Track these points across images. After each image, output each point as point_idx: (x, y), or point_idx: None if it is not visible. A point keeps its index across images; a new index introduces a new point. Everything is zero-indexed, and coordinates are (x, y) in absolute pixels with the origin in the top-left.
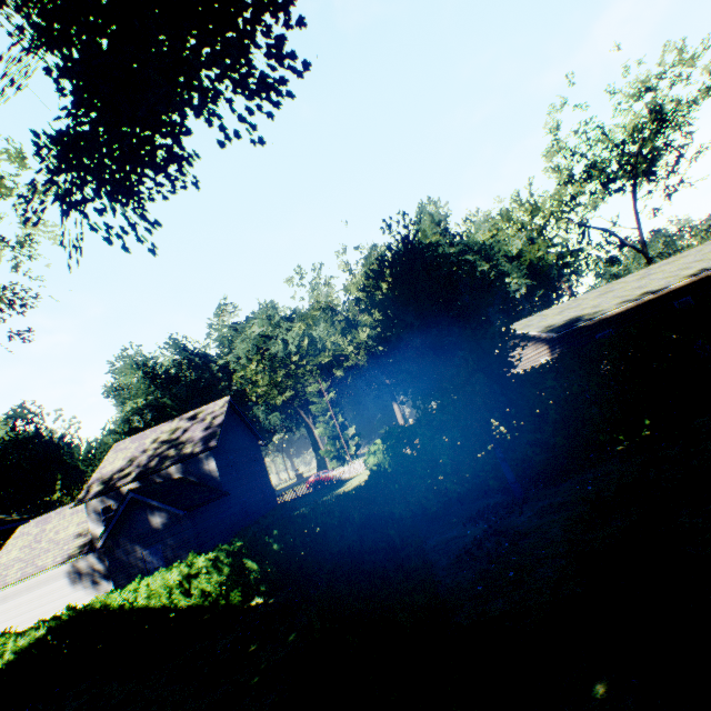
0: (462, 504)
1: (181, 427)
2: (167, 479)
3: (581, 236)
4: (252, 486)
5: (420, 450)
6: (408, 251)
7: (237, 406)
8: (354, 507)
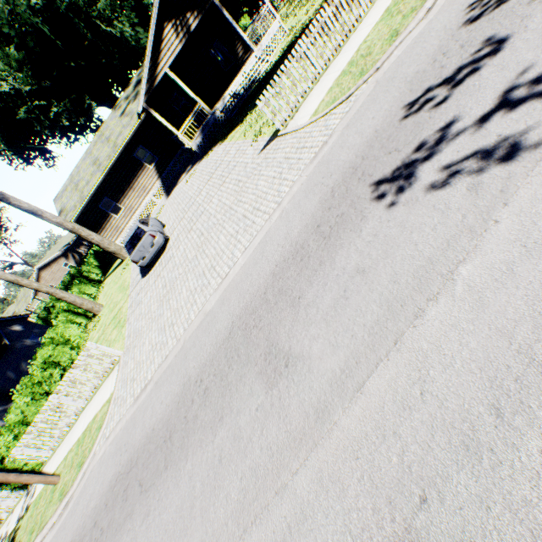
0: None
1: None
2: None
3: None
4: None
5: None
6: None
7: None
8: None
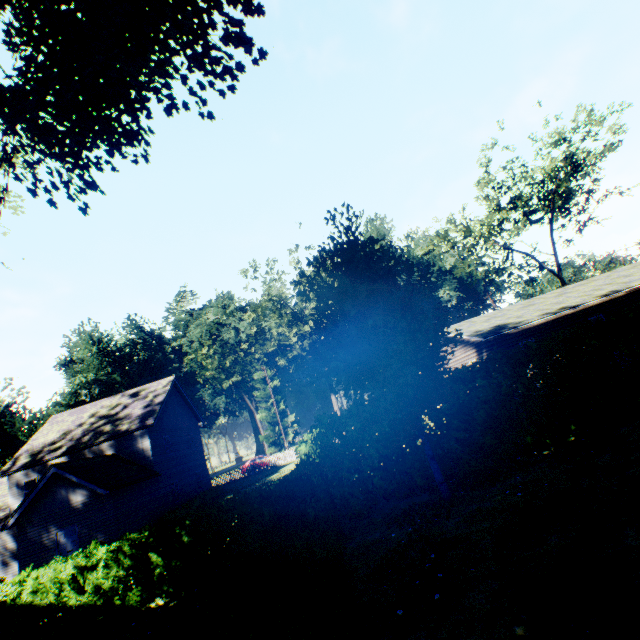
0: (388, 502)
1: (122, 403)
2: (98, 455)
3: (506, 257)
4: (186, 467)
5: (349, 441)
6: (350, 242)
7: (180, 386)
8: (271, 501)
